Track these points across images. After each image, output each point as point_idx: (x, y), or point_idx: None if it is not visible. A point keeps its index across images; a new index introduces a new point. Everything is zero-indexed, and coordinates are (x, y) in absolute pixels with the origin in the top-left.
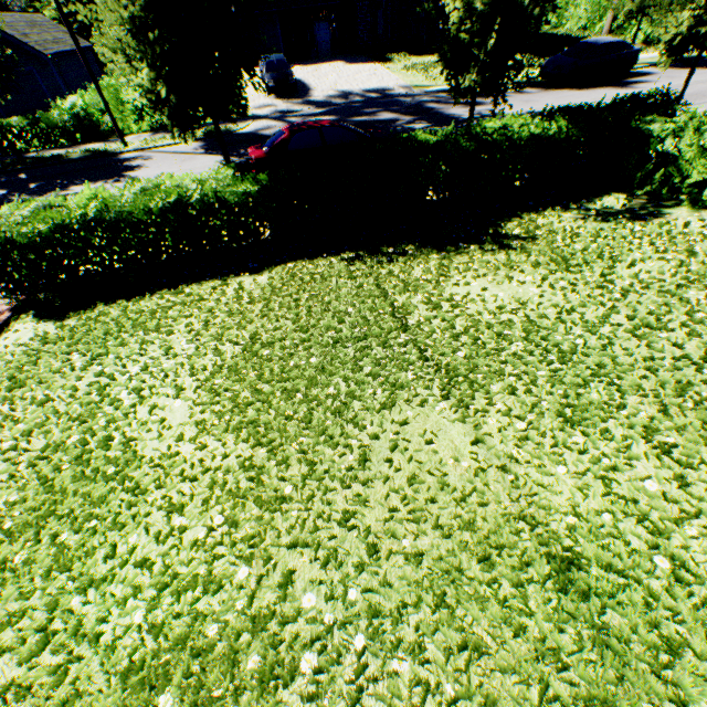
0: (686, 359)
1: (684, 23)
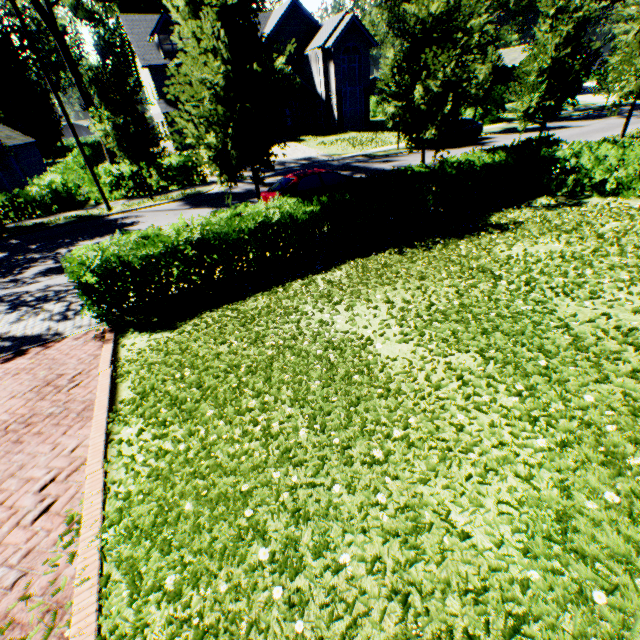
0: None
1: (534, 101)
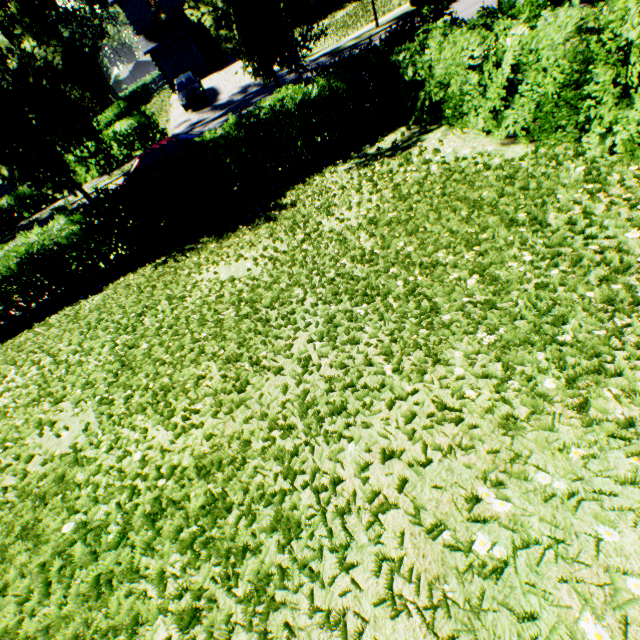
0: (290, 316)
1: None
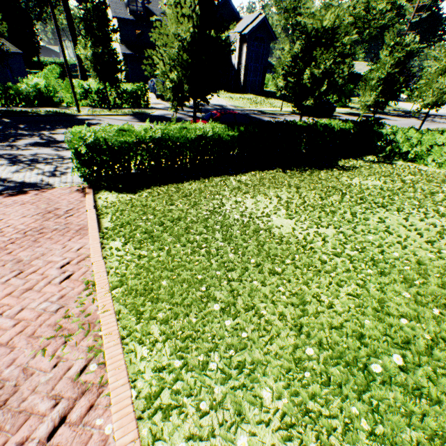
0: None
1: (372, 96)
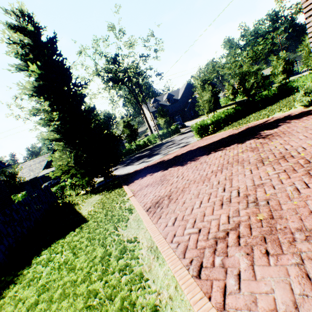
0: None
1: (279, 78)
